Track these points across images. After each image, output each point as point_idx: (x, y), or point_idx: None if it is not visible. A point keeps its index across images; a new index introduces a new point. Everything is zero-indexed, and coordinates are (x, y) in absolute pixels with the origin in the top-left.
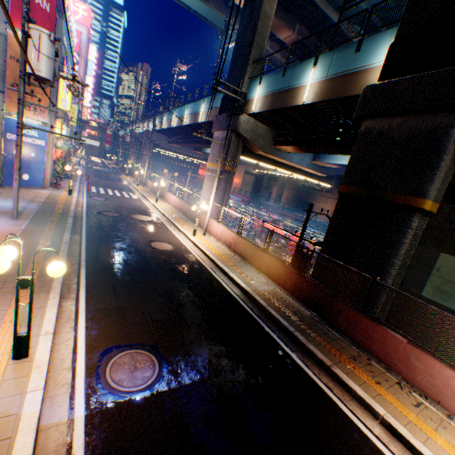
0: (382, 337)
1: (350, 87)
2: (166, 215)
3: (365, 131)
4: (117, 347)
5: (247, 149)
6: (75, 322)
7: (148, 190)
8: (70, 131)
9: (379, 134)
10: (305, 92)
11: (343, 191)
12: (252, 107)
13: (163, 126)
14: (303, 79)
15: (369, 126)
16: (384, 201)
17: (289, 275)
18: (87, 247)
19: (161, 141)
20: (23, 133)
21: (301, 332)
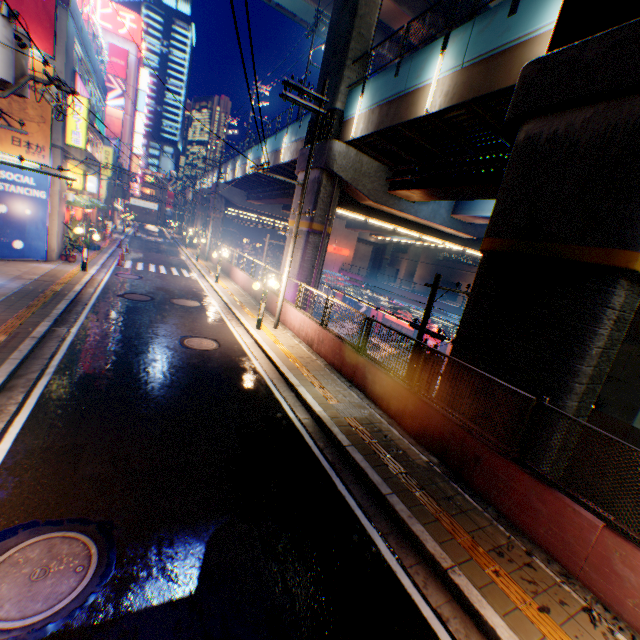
0: (554, 512)
1: (500, 75)
2: (224, 299)
3: (525, 141)
4: (30, 526)
5: (348, 198)
6: None
7: (212, 266)
8: (108, 186)
9: (550, 143)
10: (428, 95)
11: (487, 248)
12: (351, 131)
13: (235, 175)
14: (426, 75)
15: (532, 132)
16: (561, 260)
17: (396, 392)
18: (71, 344)
19: (236, 198)
20: None
21: (402, 496)
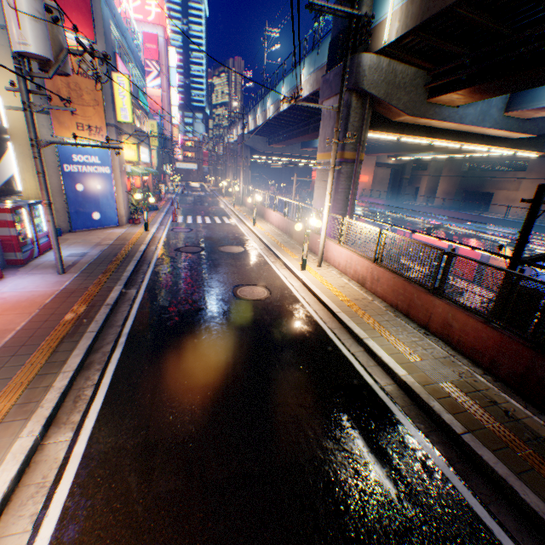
0: None
1: None
2: (264, 241)
3: None
4: None
5: (379, 118)
6: (47, 496)
7: (247, 211)
8: (157, 155)
9: None
10: None
11: None
12: (382, 36)
13: (257, 124)
14: None
15: None
16: None
17: (506, 348)
18: (139, 307)
19: (259, 145)
20: (40, 153)
21: None
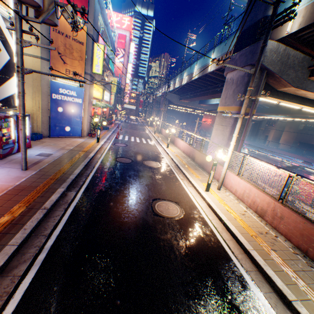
0: None
1: None
2: (174, 160)
3: None
4: None
5: (268, 87)
6: None
7: (162, 137)
8: (114, 98)
9: None
10: None
11: None
12: (284, 29)
13: (175, 86)
14: None
15: None
16: None
17: None
18: (72, 212)
19: (174, 99)
20: (23, 78)
21: None
